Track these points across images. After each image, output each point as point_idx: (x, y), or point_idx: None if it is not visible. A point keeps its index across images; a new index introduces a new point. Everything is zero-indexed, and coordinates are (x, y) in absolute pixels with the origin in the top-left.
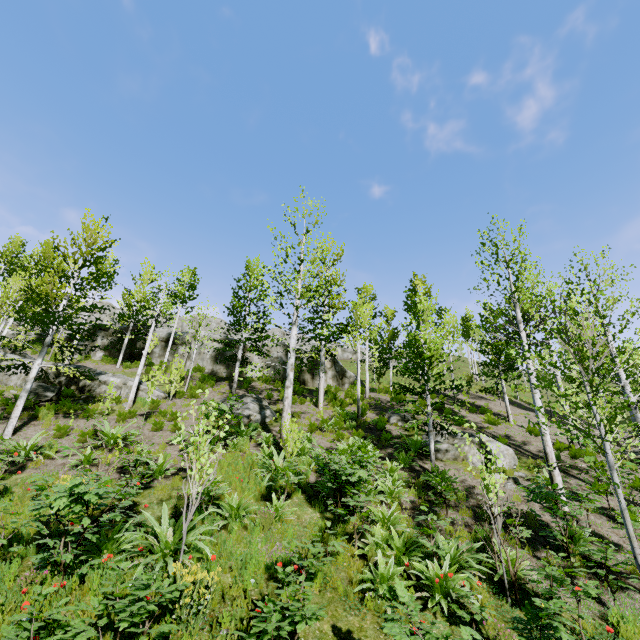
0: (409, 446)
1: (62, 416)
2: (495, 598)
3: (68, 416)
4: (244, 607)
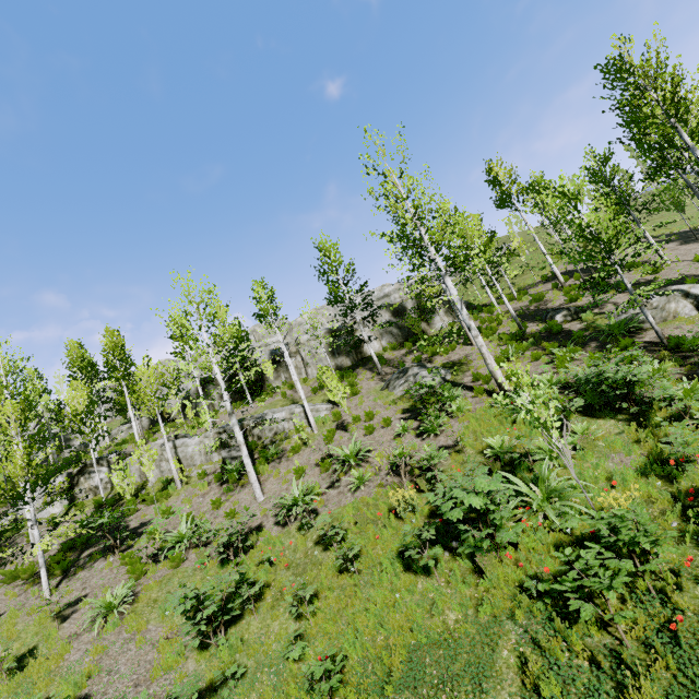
0: (608, 332)
1: (274, 464)
2: None
3: (279, 461)
4: (665, 504)
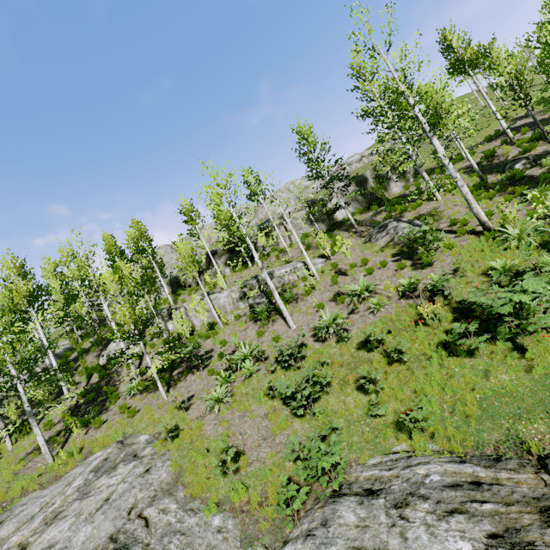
0: None
1: (292, 304)
2: None
3: (296, 302)
4: None
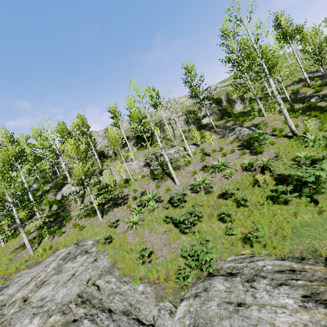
0: None
1: (176, 171)
2: None
3: (178, 170)
4: None
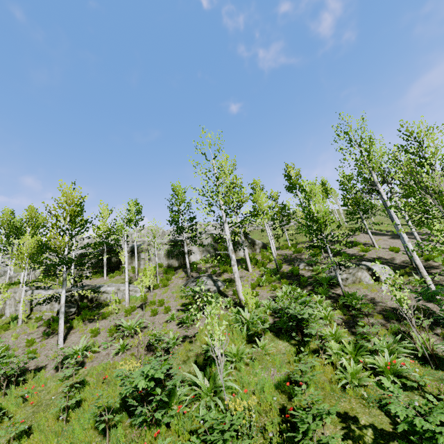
0: (321, 282)
1: (88, 322)
2: (423, 367)
3: (91, 321)
4: (275, 415)
